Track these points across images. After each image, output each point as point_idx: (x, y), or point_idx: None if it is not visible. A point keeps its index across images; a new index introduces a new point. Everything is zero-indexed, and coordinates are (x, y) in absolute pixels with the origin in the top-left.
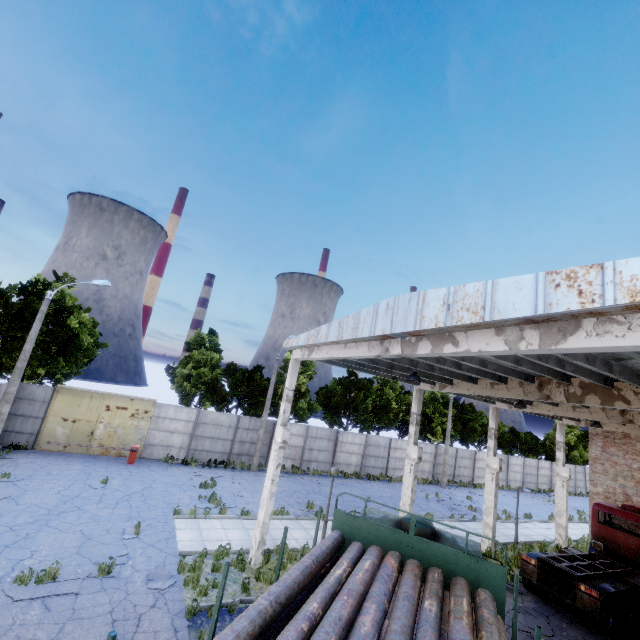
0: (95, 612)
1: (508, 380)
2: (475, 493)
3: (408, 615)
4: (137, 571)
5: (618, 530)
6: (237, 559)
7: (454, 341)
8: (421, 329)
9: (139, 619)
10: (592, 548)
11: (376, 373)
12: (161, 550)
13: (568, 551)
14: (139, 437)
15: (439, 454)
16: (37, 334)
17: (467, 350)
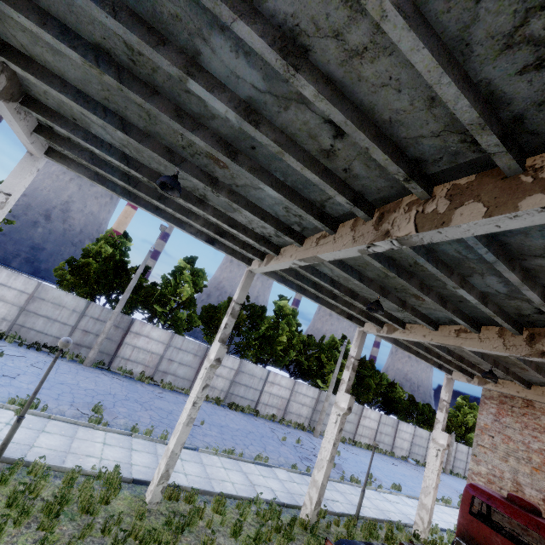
0: None
1: (339, 226)
2: (350, 450)
3: None
4: None
5: (496, 532)
6: None
7: None
8: None
9: None
10: None
11: (180, 225)
12: None
13: None
14: None
15: (321, 401)
16: None
17: None
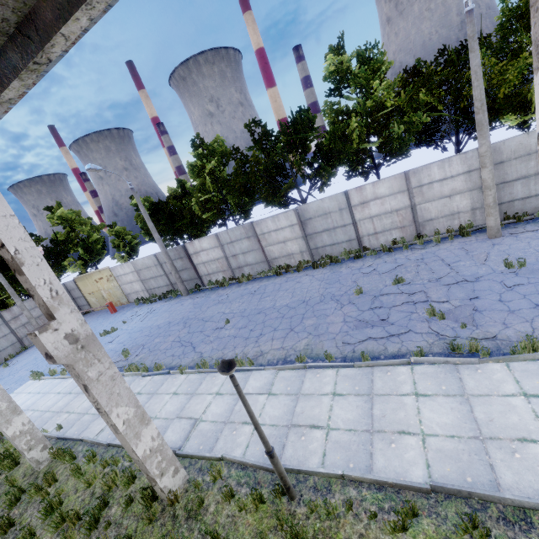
0: None
1: None
2: None
3: None
4: None
5: None
6: None
7: None
8: None
9: None
10: None
11: None
12: None
13: None
14: (121, 292)
15: (496, 164)
16: (0, 274)
17: None
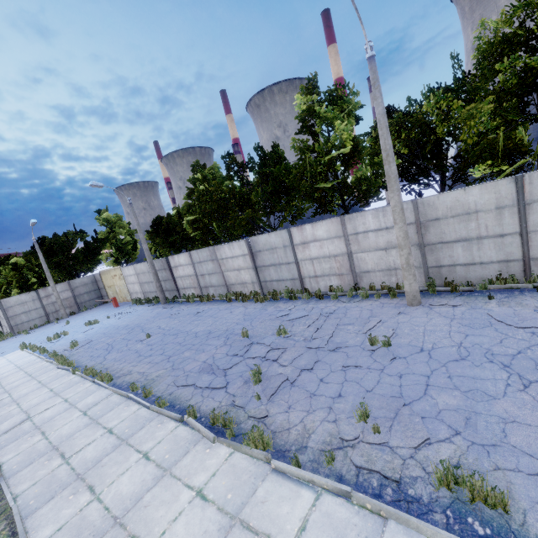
0: None
1: None
2: None
3: None
4: None
5: None
6: None
7: None
8: None
9: None
10: None
11: None
12: None
13: None
14: (127, 290)
15: (431, 220)
16: (43, 259)
17: None
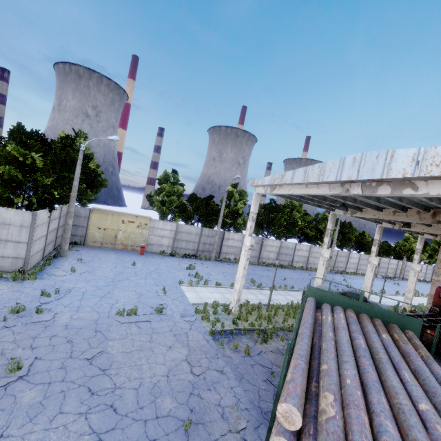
0: (163, 330)
1: (408, 210)
2: (347, 277)
3: (379, 341)
4: (174, 312)
5: None
6: (225, 308)
7: (414, 187)
8: (388, 178)
9: (186, 334)
10: (430, 311)
11: (308, 203)
12: (181, 302)
13: (416, 312)
14: (143, 239)
15: None
16: (79, 174)
17: (426, 193)
